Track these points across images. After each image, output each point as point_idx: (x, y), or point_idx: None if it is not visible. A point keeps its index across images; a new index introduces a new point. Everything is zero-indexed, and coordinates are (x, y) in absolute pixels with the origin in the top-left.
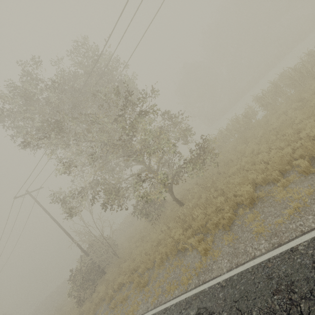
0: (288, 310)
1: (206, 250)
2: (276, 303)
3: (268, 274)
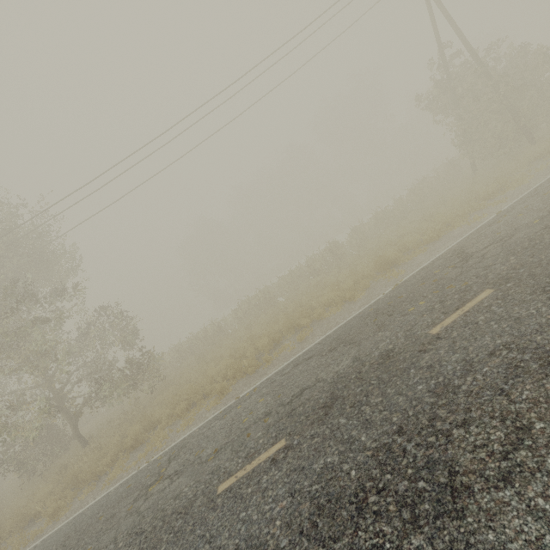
0: (59, 546)
1: (58, 510)
2: (58, 544)
3: (77, 520)
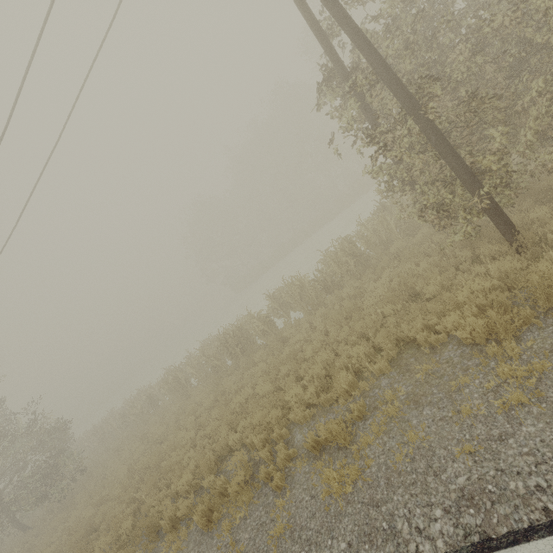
0: None
1: None
2: None
3: None
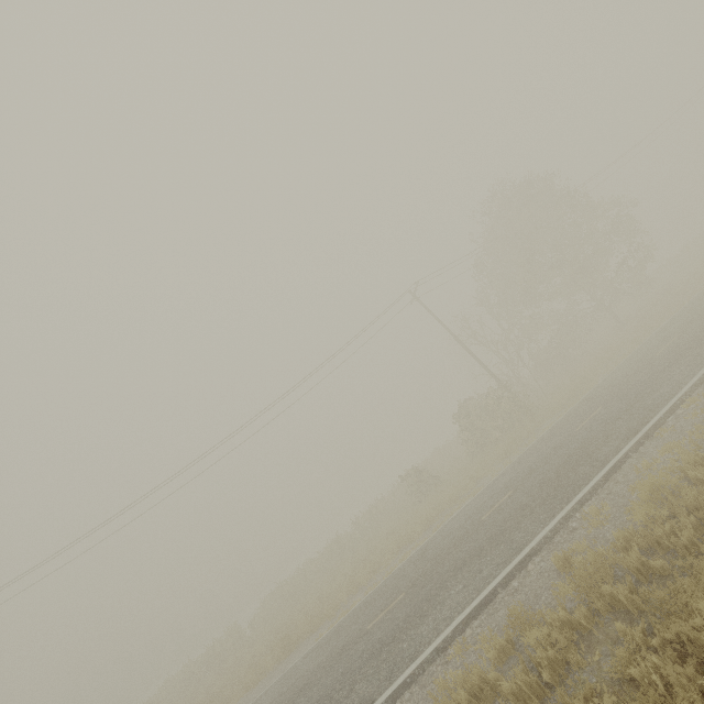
0: None
1: None
2: None
3: None
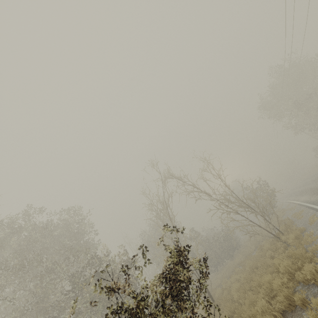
0: None
1: None
2: None
3: None
